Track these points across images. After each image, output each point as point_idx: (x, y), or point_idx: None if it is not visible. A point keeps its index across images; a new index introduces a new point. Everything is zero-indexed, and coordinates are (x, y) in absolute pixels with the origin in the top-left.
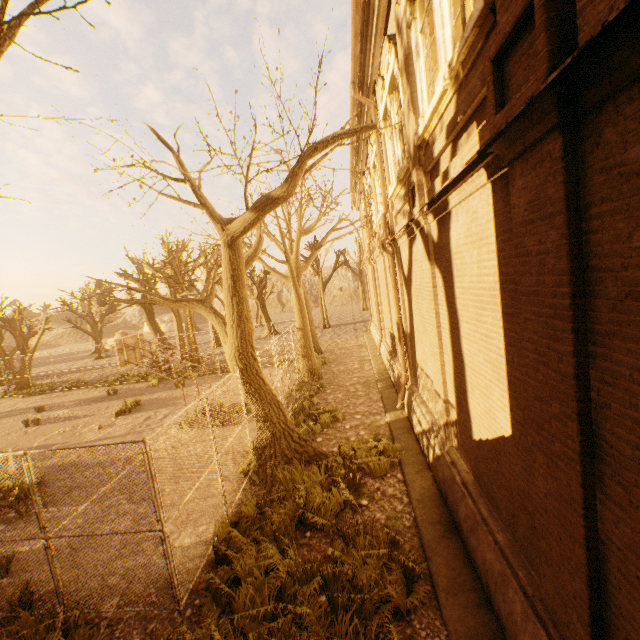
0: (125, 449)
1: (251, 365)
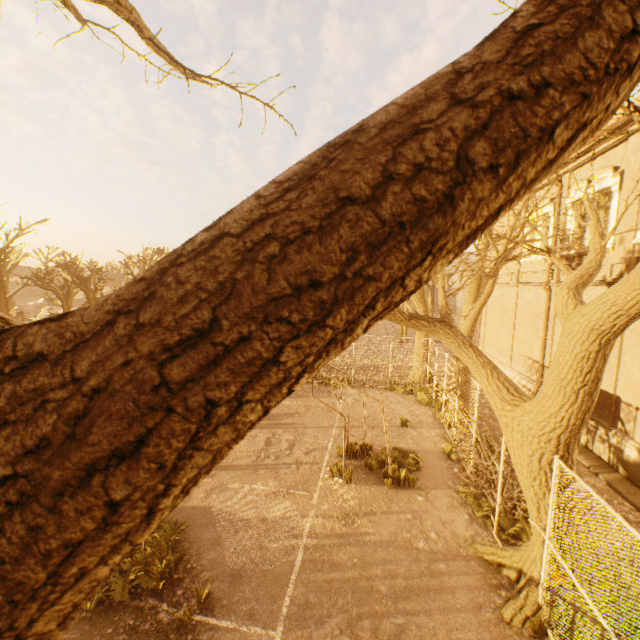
0: (271, 499)
1: (570, 453)
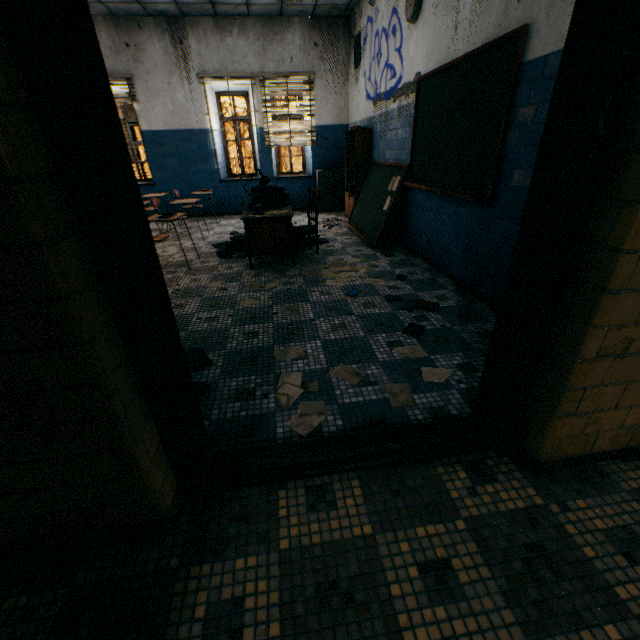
0: None
1: None
